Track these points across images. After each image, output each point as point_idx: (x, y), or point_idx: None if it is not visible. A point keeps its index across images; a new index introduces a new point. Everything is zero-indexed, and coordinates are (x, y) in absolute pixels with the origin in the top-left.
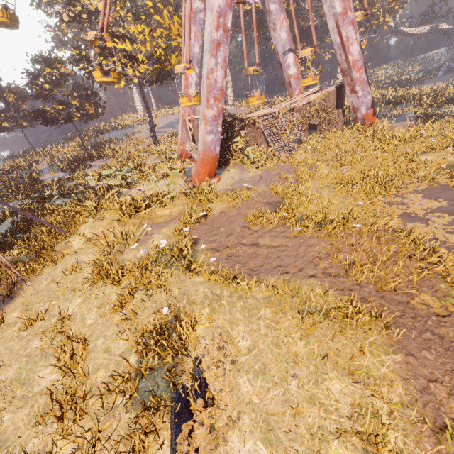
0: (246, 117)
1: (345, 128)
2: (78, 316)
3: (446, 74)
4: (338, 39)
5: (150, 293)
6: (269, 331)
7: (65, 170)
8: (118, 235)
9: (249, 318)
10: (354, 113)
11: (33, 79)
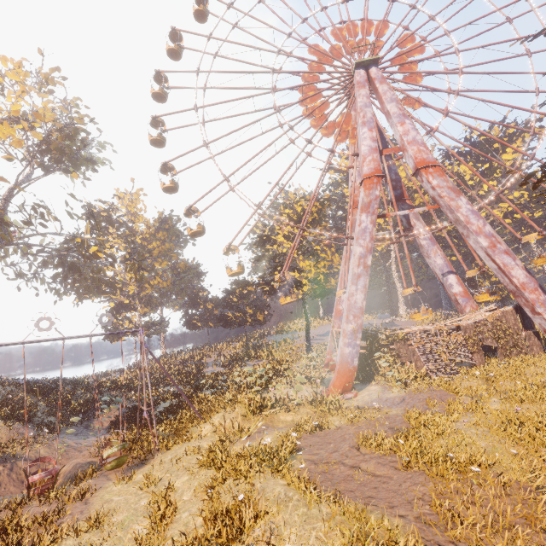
0: (394, 332)
1: (544, 355)
2: (179, 490)
3: None
4: (493, 265)
5: (238, 482)
6: (317, 543)
7: (225, 365)
8: (237, 426)
9: (305, 524)
10: None
11: (228, 294)
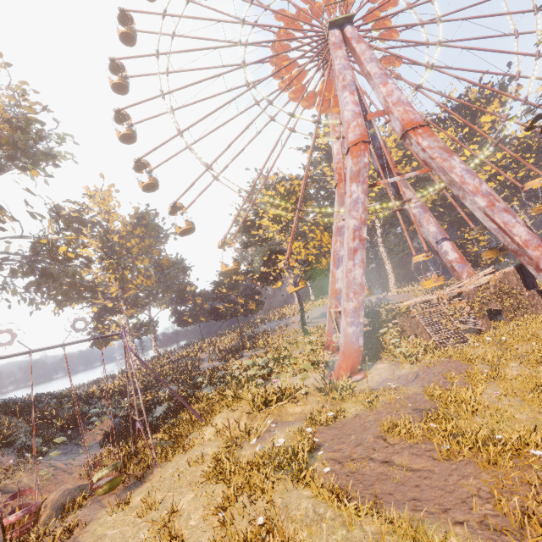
0: (396, 306)
1: None
2: (185, 513)
3: None
4: (492, 225)
5: (254, 498)
6: None
7: (221, 359)
8: (243, 427)
9: None
10: None
11: (217, 286)
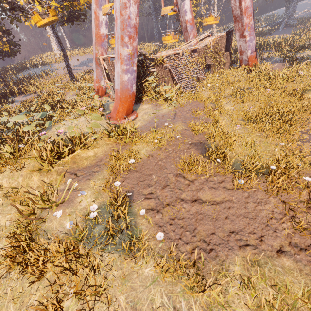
0: (155, 57)
1: (232, 68)
2: None
3: (285, 29)
4: None
5: (85, 301)
6: None
7: None
8: (38, 195)
9: None
10: (240, 55)
11: None
